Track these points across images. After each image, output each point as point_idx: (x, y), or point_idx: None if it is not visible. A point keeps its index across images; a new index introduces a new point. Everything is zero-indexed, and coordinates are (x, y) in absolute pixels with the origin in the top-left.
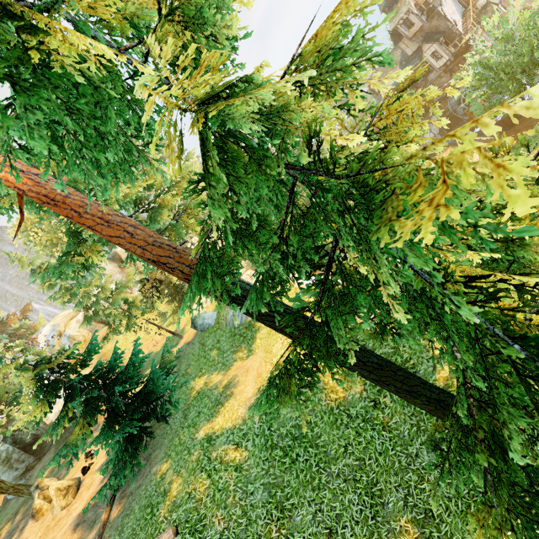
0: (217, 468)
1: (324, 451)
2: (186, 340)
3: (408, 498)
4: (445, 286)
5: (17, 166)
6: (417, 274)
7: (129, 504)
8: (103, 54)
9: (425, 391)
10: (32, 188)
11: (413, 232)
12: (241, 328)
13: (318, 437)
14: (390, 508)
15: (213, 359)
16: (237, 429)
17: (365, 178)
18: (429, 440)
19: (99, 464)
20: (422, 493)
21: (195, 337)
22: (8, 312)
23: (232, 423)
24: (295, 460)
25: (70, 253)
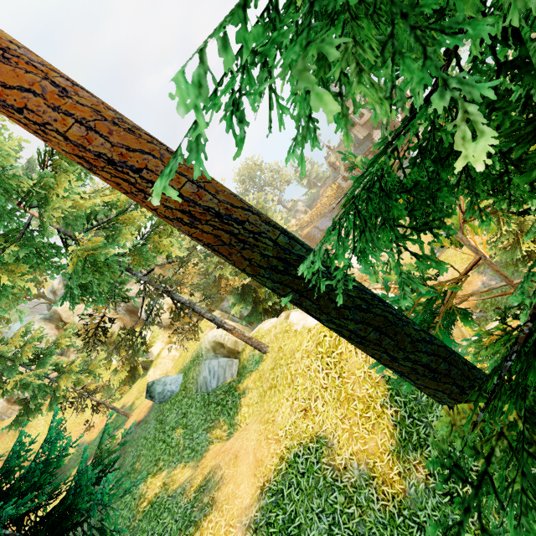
0: None
1: None
2: (136, 419)
3: None
4: None
5: None
6: None
7: None
8: None
9: None
10: None
11: None
12: (218, 393)
13: None
14: None
15: (177, 442)
16: None
17: None
18: None
19: None
20: None
21: (150, 412)
22: None
23: None
24: None
25: None
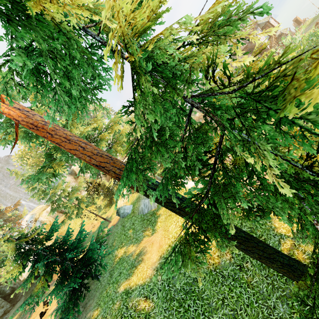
0: (132, 315)
1: (208, 303)
2: (113, 223)
3: None
4: (315, 170)
5: (16, 106)
6: (288, 164)
7: None
8: (73, 26)
9: (279, 258)
10: (24, 119)
11: (310, 114)
12: (148, 215)
13: (203, 292)
14: None
15: (130, 235)
16: (146, 285)
17: (259, 83)
18: (282, 296)
19: (52, 310)
20: None
21: (119, 221)
22: (6, 206)
23: (142, 280)
24: (187, 309)
25: (45, 167)
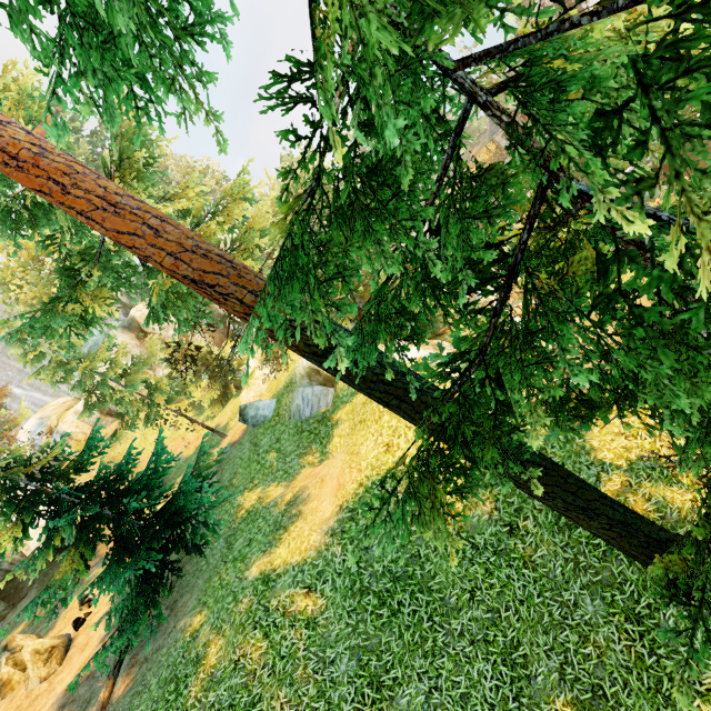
0: (279, 623)
1: (440, 599)
2: (231, 440)
3: (565, 668)
4: None
5: None
6: None
7: (142, 675)
8: None
9: (606, 508)
10: None
11: None
12: (311, 422)
13: (431, 577)
14: (539, 683)
15: (270, 464)
16: (309, 565)
17: None
18: (593, 583)
19: (100, 614)
20: (586, 660)
21: (244, 435)
22: None
23: (300, 555)
24: (396, 611)
25: (61, 300)
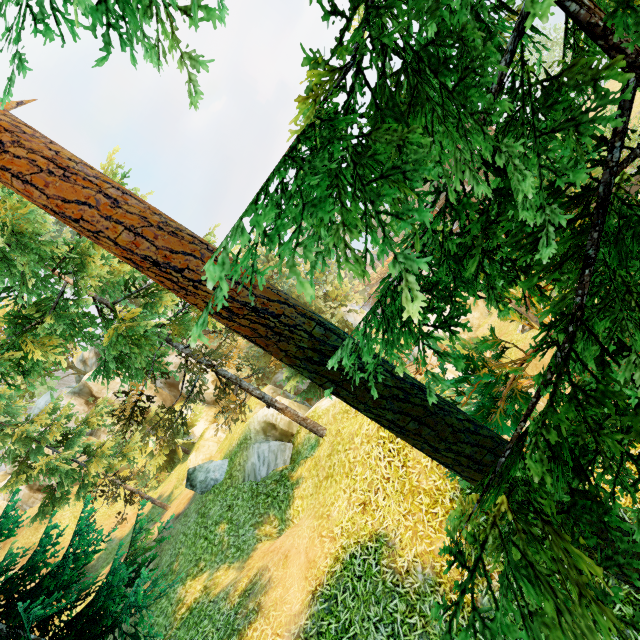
0: None
1: None
2: (174, 511)
3: None
4: None
5: None
6: None
7: None
8: None
9: None
10: None
11: None
12: (268, 483)
13: None
14: None
15: (220, 540)
16: None
17: None
18: None
19: None
20: None
21: (191, 504)
22: None
23: None
24: None
25: (1, 348)
